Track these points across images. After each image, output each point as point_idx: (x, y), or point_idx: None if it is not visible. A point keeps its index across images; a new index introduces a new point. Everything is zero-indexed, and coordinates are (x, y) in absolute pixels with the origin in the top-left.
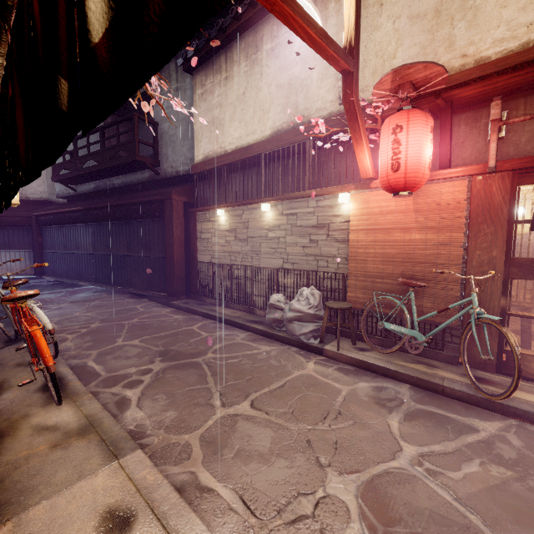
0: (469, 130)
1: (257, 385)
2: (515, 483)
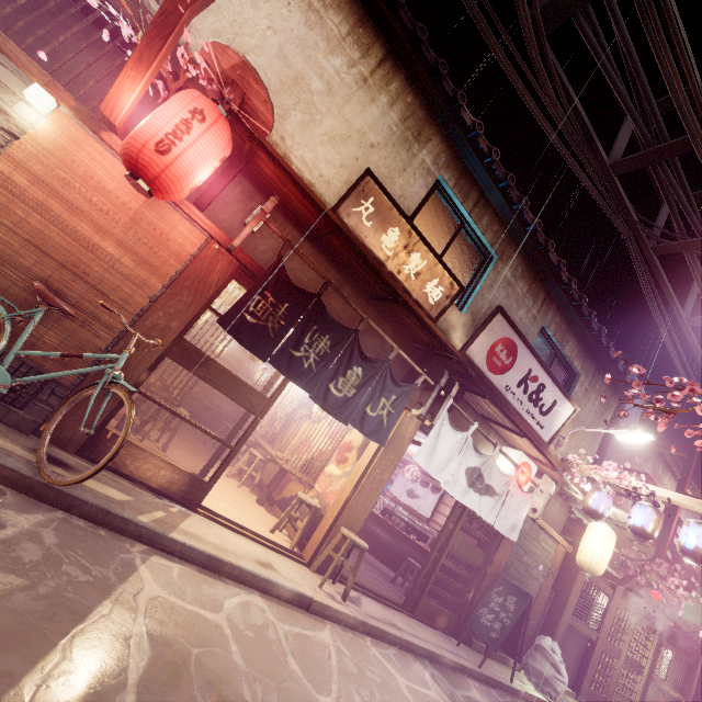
0: (240, 199)
1: None
2: (20, 594)
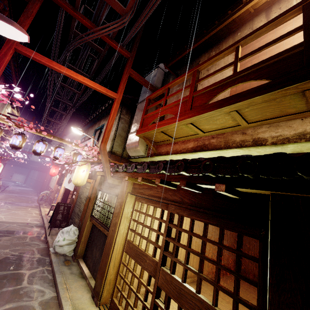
0: None
1: (20, 199)
2: (23, 205)
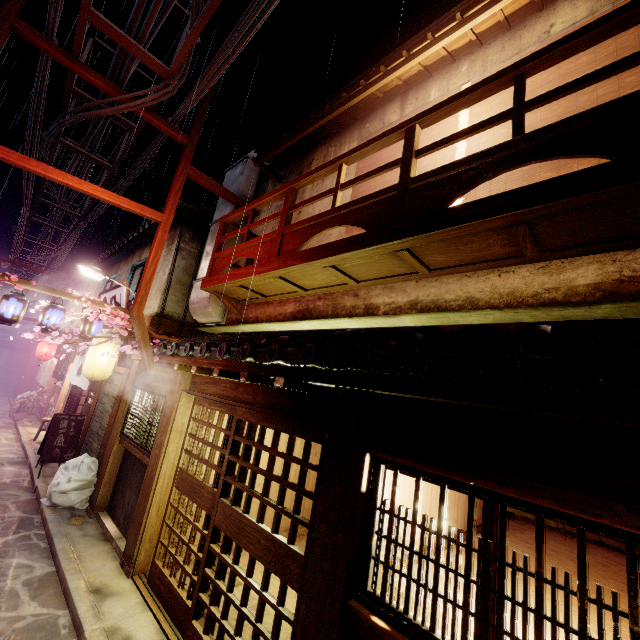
0: None
1: None
2: None
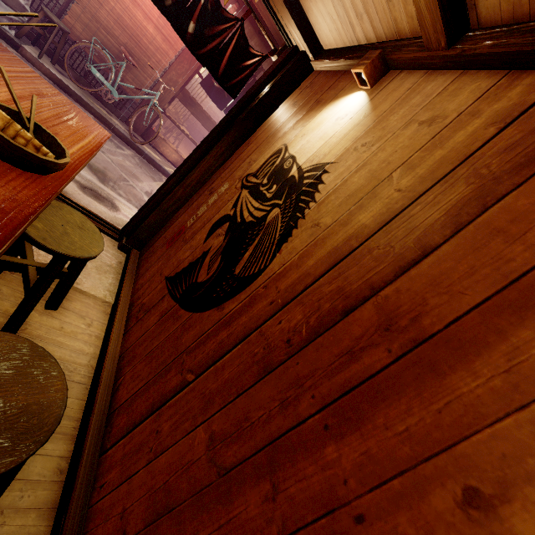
0: None
1: None
2: (133, 168)
